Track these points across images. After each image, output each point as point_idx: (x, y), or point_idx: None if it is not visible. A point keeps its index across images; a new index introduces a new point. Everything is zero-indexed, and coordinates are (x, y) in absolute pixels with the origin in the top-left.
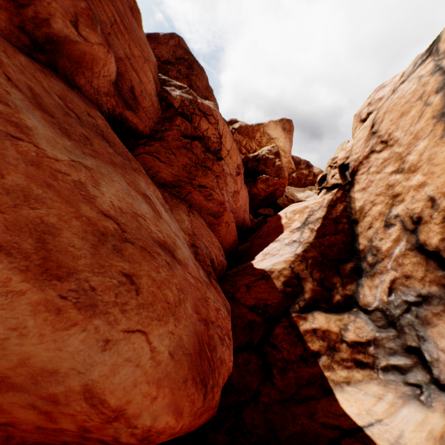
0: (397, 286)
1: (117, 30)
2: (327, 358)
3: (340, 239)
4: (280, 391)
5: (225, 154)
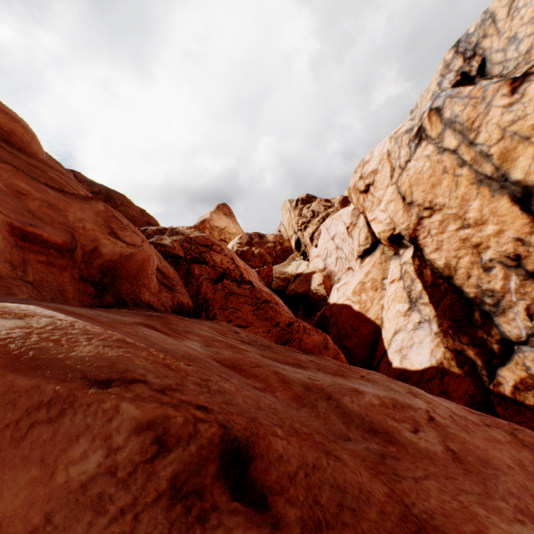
0: None
1: None
2: None
3: (451, 298)
4: None
5: (246, 274)
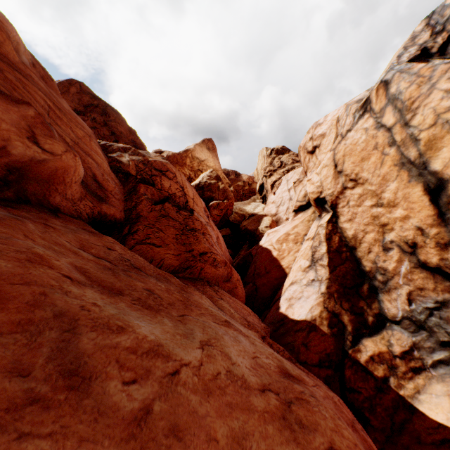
0: (414, 297)
1: (54, 117)
2: (393, 378)
3: (348, 267)
4: (381, 429)
5: (192, 203)
